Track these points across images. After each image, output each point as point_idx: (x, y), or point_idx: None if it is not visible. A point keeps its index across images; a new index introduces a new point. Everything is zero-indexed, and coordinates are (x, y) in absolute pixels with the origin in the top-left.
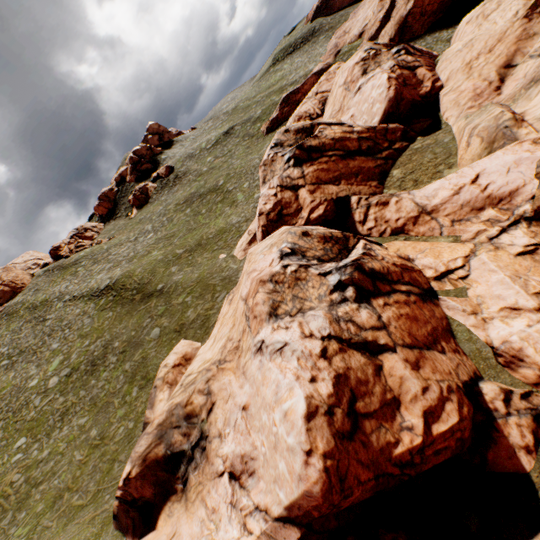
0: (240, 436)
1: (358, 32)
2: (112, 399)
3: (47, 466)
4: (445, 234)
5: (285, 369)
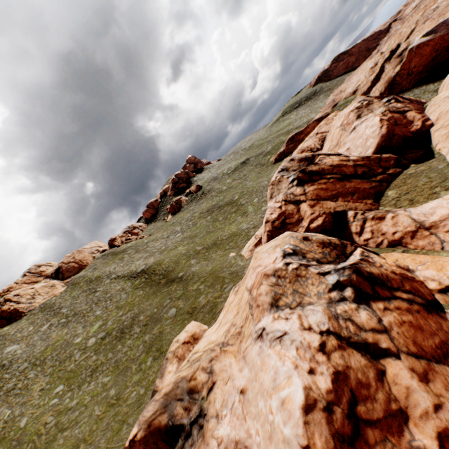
0: (236, 420)
1: (352, 90)
2: (131, 364)
3: (73, 414)
4: (447, 248)
5: (284, 356)
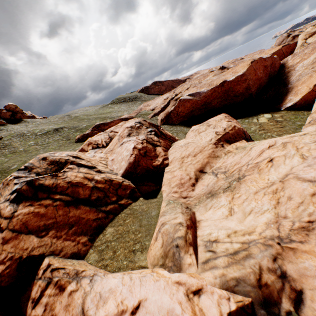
0: None
1: (152, 108)
2: None
3: None
4: None
5: None
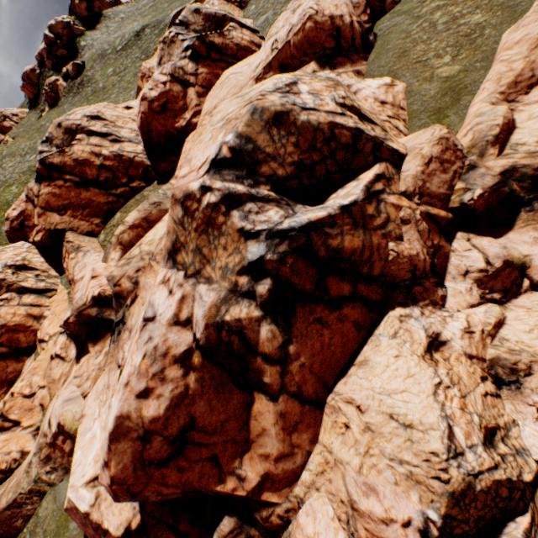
0: None
1: None
2: None
3: None
4: None
5: None
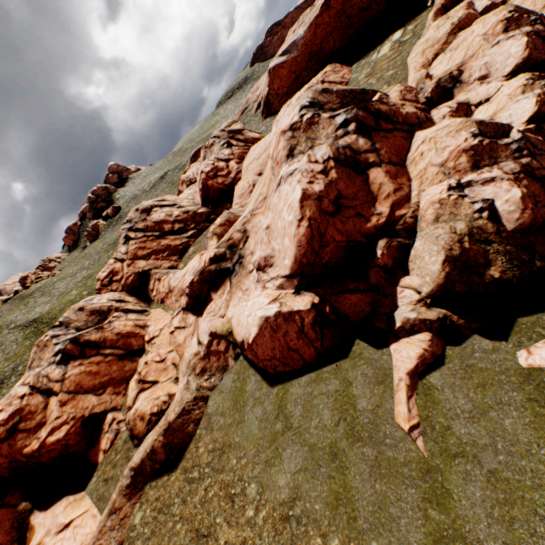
0: None
1: (259, 93)
2: None
3: None
4: (174, 308)
5: None
